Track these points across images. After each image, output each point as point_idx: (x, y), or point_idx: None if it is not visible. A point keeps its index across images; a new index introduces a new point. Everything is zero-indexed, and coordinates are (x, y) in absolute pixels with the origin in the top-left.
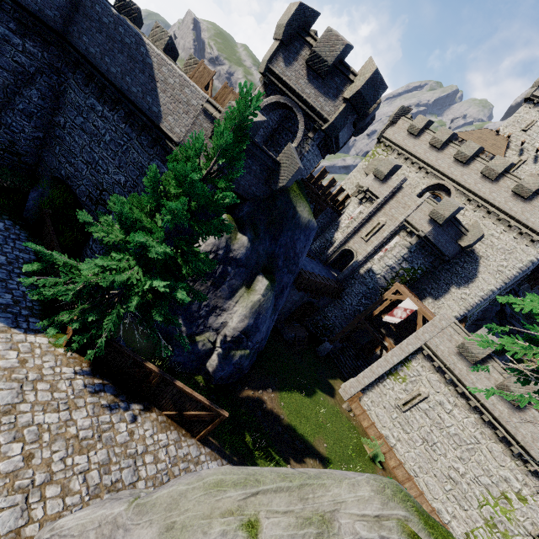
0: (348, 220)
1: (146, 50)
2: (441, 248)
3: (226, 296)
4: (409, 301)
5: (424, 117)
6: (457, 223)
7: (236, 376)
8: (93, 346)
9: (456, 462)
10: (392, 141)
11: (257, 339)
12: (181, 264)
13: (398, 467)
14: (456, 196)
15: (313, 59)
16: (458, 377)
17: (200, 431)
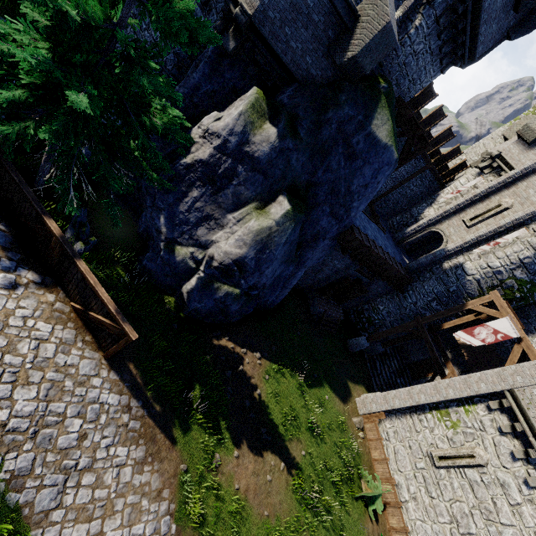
0: (451, 193)
1: None
2: None
3: (227, 207)
4: (507, 323)
5: None
6: None
7: (218, 317)
8: (0, 176)
9: None
10: None
11: (254, 281)
12: (152, 114)
13: (400, 532)
14: None
15: None
16: None
17: (108, 347)
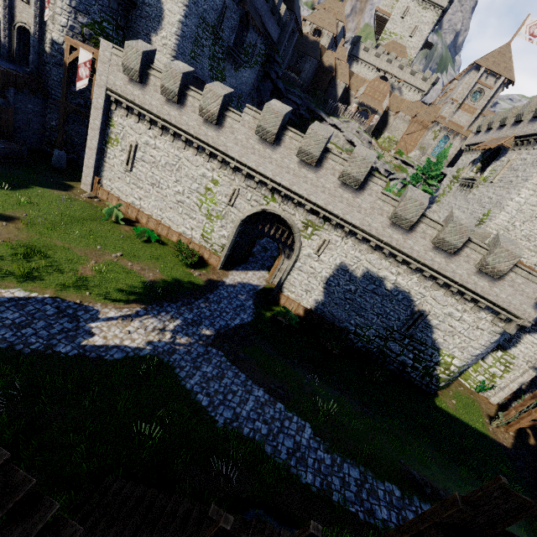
0: None
1: None
2: None
3: None
4: (83, 52)
5: None
6: None
7: None
8: None
9: (176, 187)
10: None
11: None
12: None
13: (149, 221)
14: None
15: None
16: (140, 105)
17: None
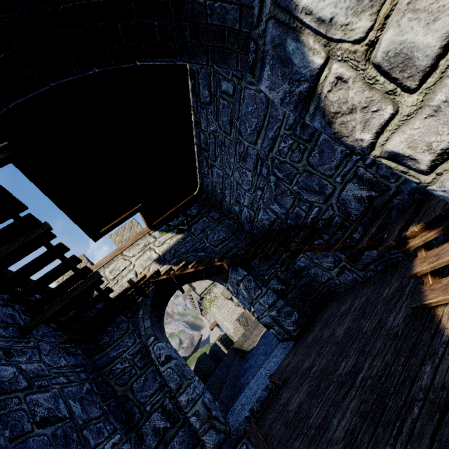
0: None
1: None
2: None
3: None
4: None
5: None
6: None
7: None
8: None
9: None
10: (205, 289)
11: None
12: None
13: None
14: None
15: None
16: None
17: None
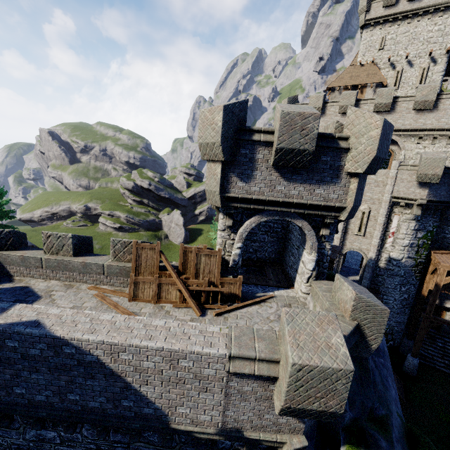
0: None
1: (75, 347)
2: (445, 199)
3: None
4: None
5: (317, 95)
6: (447, 170)
7: None
8: None
9: None
10: None
11: None
12: None
13: None
14: (403, 141)
15: (283, 157)
16: None
17: None
